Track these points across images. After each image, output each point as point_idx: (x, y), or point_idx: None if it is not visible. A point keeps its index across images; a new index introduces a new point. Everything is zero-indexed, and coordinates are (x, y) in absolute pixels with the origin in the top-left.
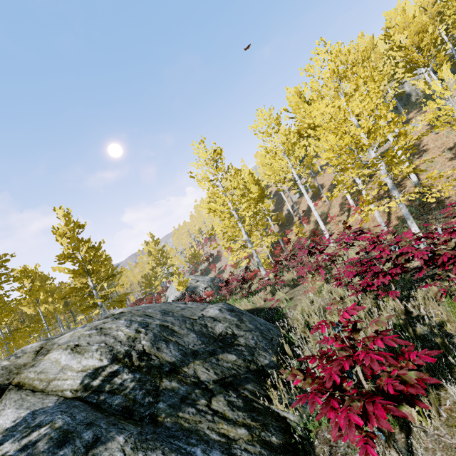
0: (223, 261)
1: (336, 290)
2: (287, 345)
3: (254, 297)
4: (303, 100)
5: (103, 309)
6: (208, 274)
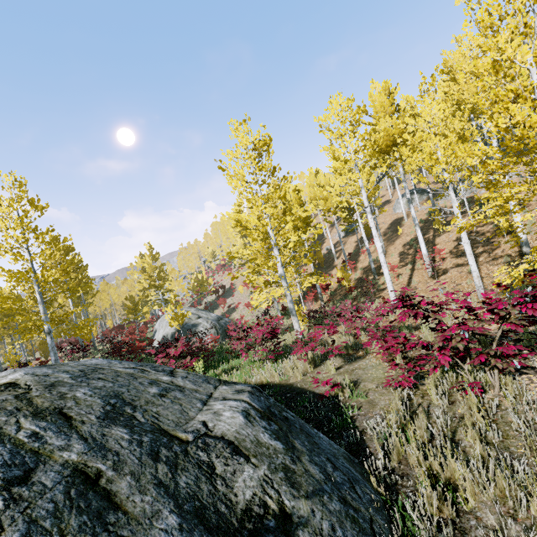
0: (236, 297)
1: (450, 390)
2: None
3: (285, 365)
4: (392, 101)
5: (51, 337)
6: (214, 310)
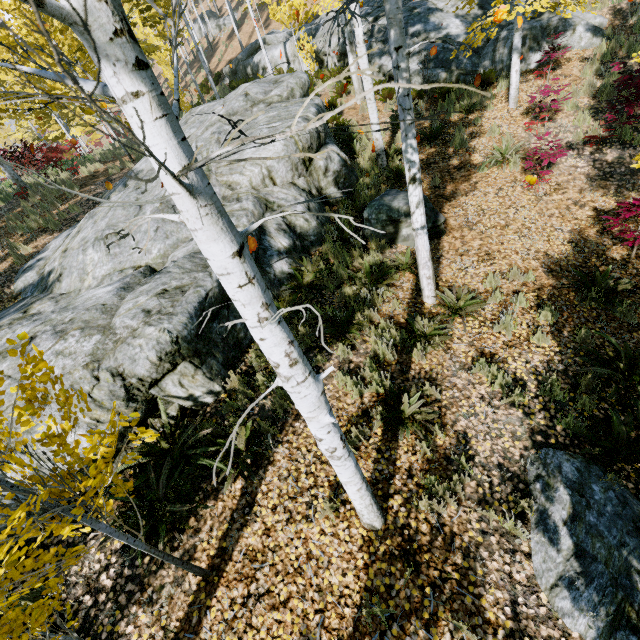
0: None
1: None
2: None
3: None
4: None
5: None
6: None
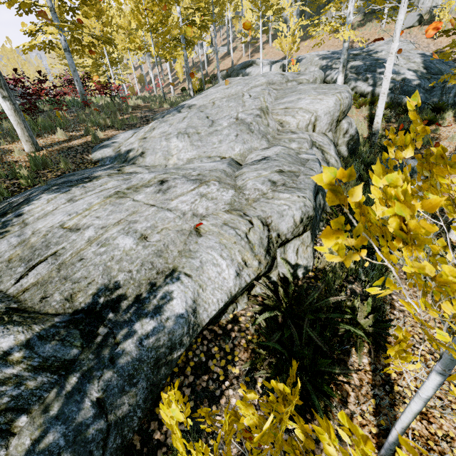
0: None
1: None
2: None
3: None
4: None
5: None
6: None
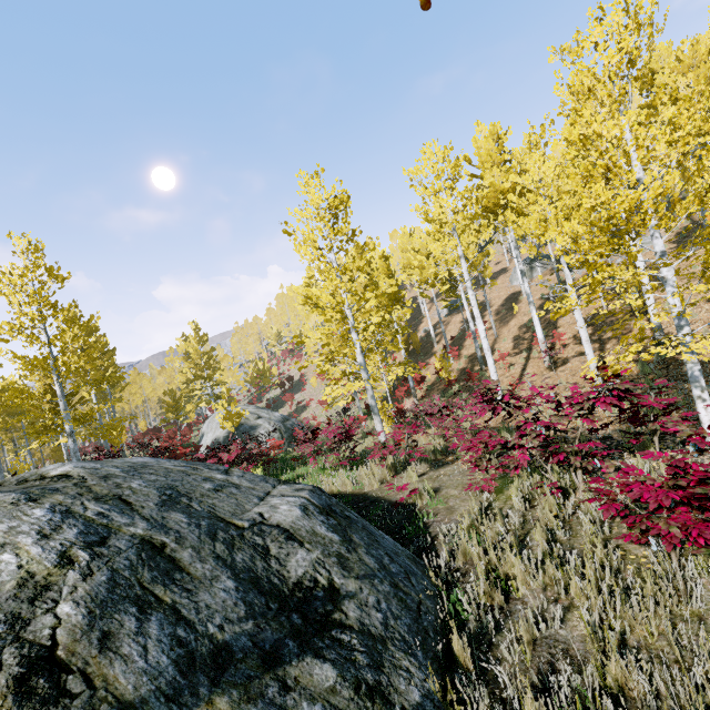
0: (307, 392)
1: (535, 494)
2: (463, 643)
3: (360, 471)
4: (502, 149)
5: (73, 440)
6: (278, 408)
